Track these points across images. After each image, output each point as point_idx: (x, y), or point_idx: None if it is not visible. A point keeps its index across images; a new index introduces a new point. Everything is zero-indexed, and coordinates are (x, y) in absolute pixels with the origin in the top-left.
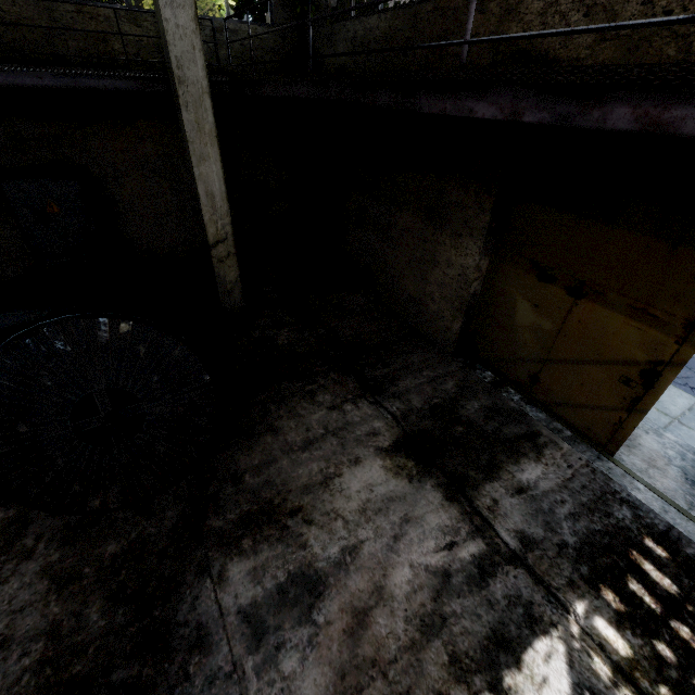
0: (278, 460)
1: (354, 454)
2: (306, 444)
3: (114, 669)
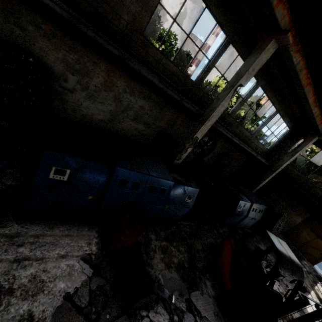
0: None
1: None
2: None
3: None
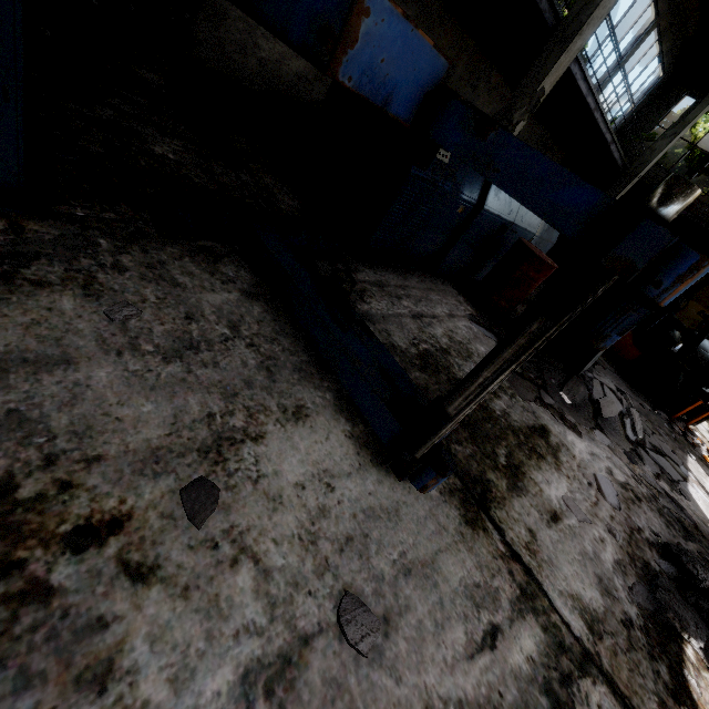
0: None
1: None
2: None
3: None
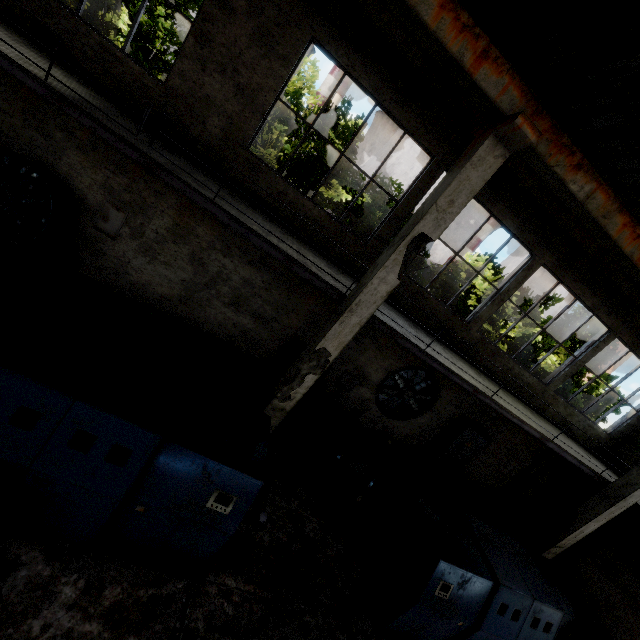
0: None
1: None
2: None
3: None
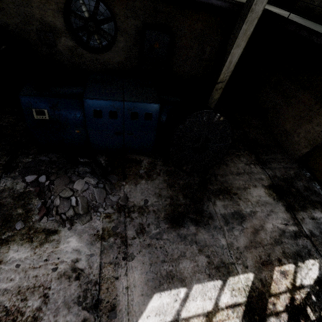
0: (228, 175)
1: (254, 183)
2: (237, 174)
3: (189, 214)
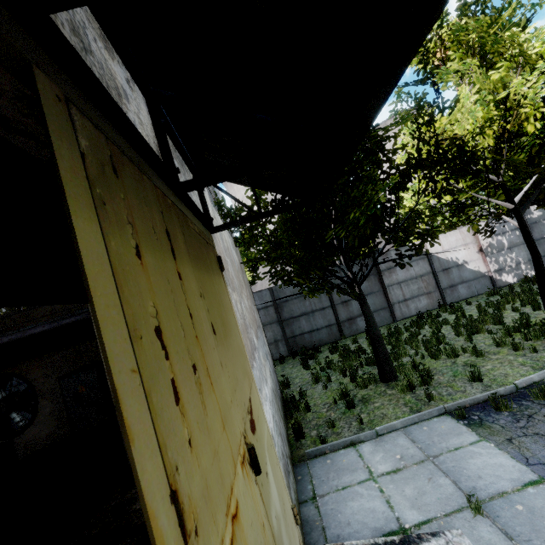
0: None
1: None
2: None
3: None
